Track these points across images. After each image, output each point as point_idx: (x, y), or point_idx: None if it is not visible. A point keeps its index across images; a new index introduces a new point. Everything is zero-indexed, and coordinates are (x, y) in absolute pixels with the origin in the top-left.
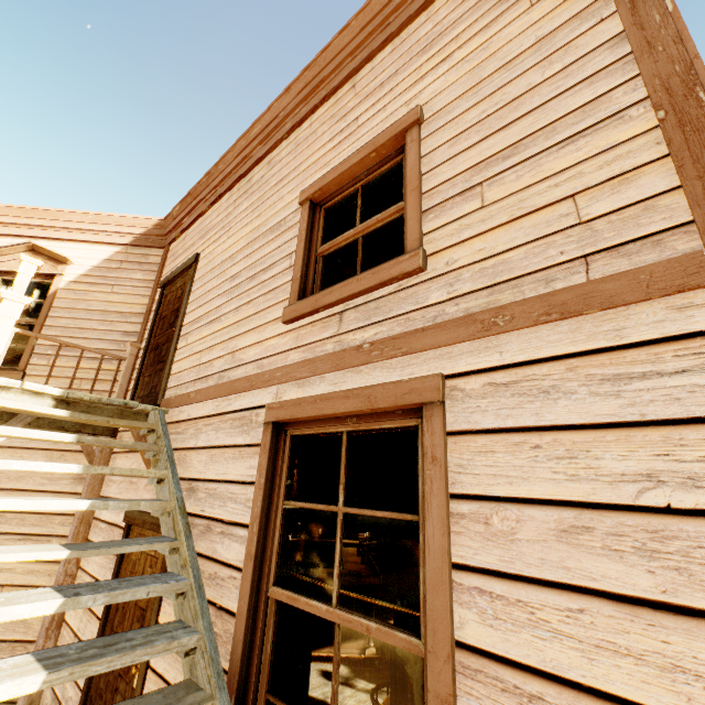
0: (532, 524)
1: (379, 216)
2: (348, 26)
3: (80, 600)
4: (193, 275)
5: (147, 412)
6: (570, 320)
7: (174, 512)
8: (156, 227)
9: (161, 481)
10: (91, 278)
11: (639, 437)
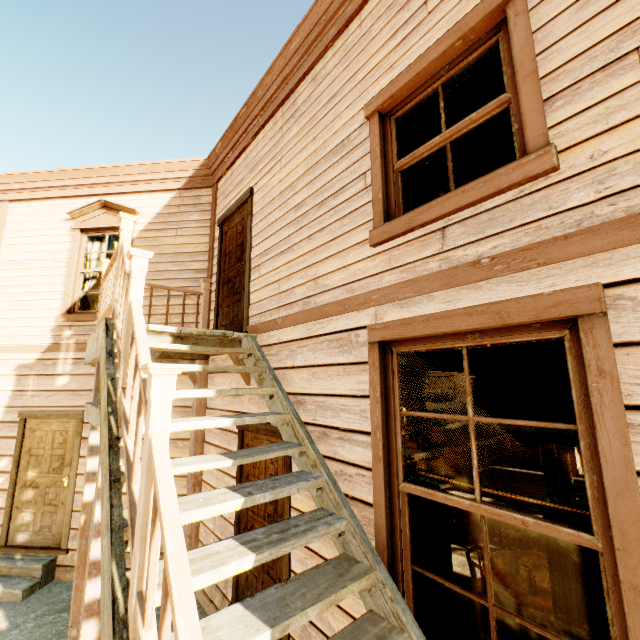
0: None
1: (473, 116)
2: None
3: (255, 498)
4: (251, 210)
5: (239, 339)
6: None
7: (292, 422)
8: (202, 168)
9: (271, 397)
10: (157, 225)
11: None
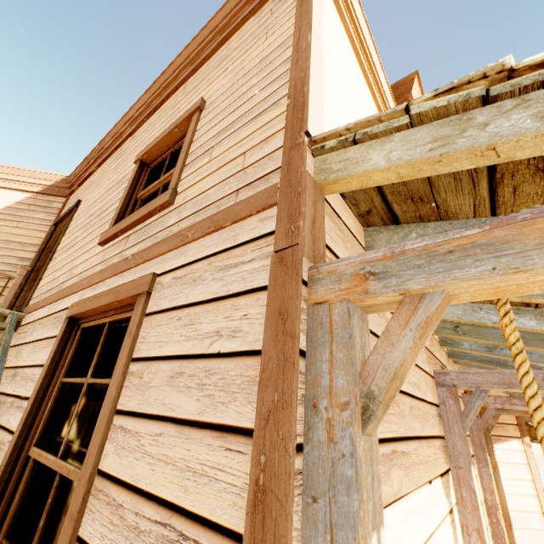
0: (160, 375)
1: (172, 171)
2: (186, 49)
3: None
4: (72, 215)
5: (5, 315)
6: (219, 231)
7: None
8: (63, 181)
9: None
10: (2, 215)
11: (222, 306)
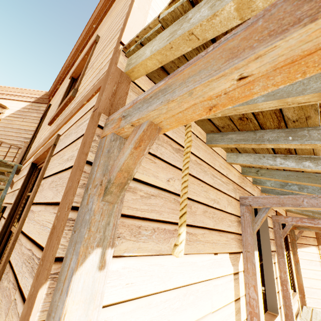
0: (48, 183)
1: None
2: (97, 7)
3: None
4: (47, 113)
5: (12, 166)
6: (83, 107)
7: None
8: (45, 95)
9: (2, 190)
10: (15, 115)
11: (73, 145)
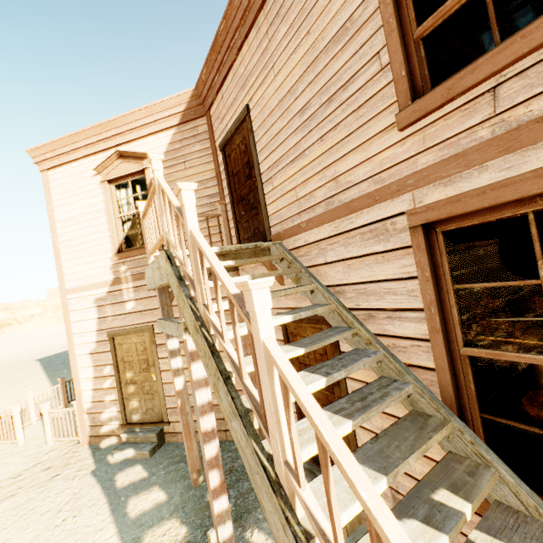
0: None
1: None
2: None
3: (334, 377)
4: (251, 127)
5: (268, 248)
6: None
7: (337, 310)
8: (192, 99)
9: (312, 292)
10: (167, 162)
11: None
